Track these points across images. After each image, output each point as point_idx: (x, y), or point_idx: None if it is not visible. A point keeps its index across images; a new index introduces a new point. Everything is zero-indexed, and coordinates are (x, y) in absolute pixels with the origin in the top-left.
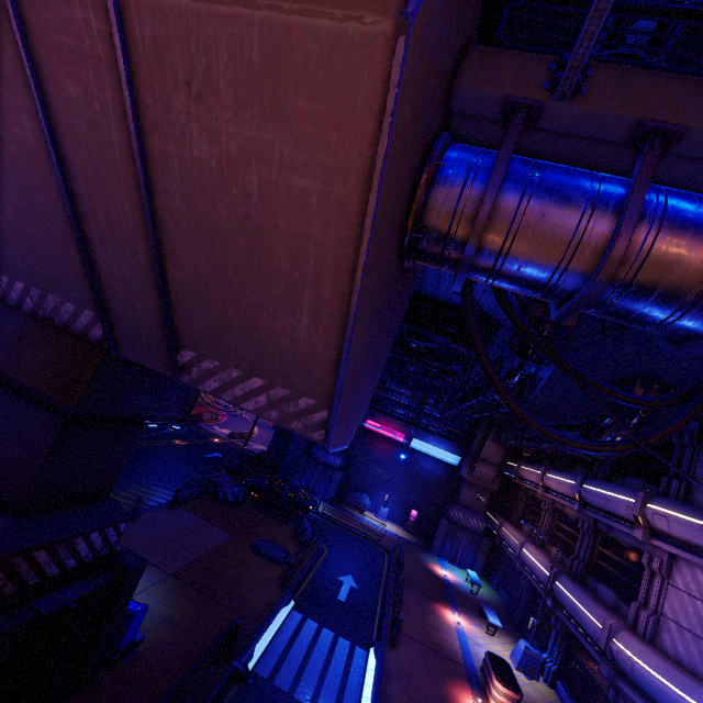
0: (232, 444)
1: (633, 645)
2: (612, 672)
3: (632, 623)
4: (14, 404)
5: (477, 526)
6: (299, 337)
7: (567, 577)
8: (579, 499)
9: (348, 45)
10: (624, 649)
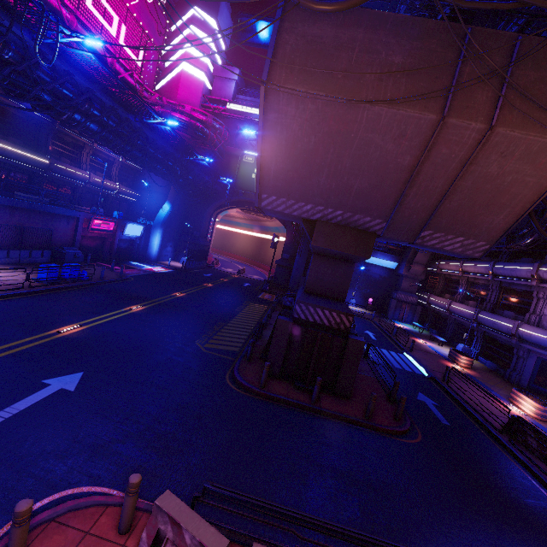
0: (243, 277)
1: (530, 328)
2: (518, 341)
3: (527, 321)
4: (328, 262)
5: (412, 300)
6: (494, 223)
7: (485, 311)
8: (492, 273)
9: None
10: (525, 331)
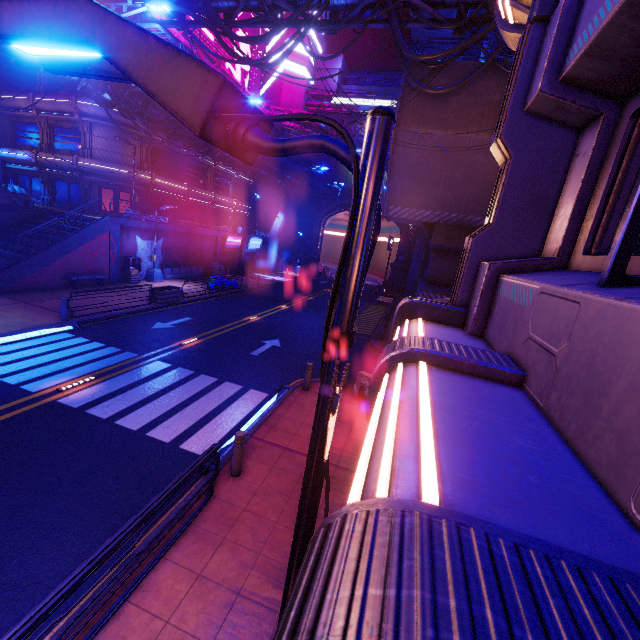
0: None
1: None
2: None
3: None
4: (446, 256)
5: None
6: None
7: None
8: None
9: None
10: None
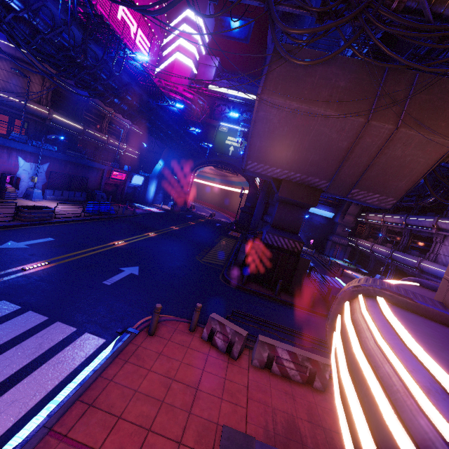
0: (214, 219)
1: (428, 263)
2: (419, 272)
3: (427, 258)
4: (289, 207)
5: (344, 242)
6: (399, 186)
7: (398, 251)
8: (405, 223)
9: (445, 143)
10: (425, 265)
